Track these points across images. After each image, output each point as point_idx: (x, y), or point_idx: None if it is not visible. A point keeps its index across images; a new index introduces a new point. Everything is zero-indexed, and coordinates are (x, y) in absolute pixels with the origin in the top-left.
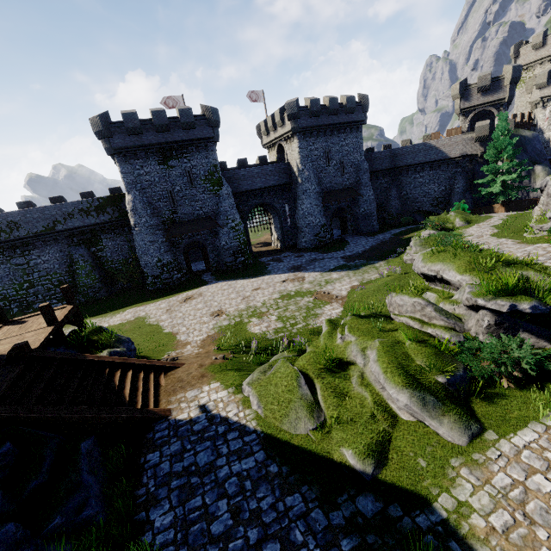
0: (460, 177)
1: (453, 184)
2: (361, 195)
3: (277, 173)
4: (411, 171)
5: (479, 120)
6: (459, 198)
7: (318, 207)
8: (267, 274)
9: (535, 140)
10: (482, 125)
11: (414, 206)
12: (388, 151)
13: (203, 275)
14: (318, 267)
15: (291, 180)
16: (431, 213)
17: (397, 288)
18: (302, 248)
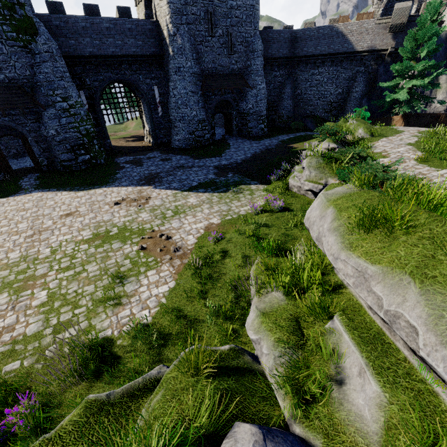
0: (361, 79)
1: (351, 87)
2: (250, 86)
3: (140, 35)
4: (310, 65)
5: (392, 9)
6: (355, 105)
7: (195, 95)
8: (107, 184)
9: (446, 43)
10: (403, 7)
11: (307, 109)
12: (289, 33)
13: (23, 178)
14: (178, 181)
15: (162, 51)
16: (323, 119)
17: (270, 273)
18: (175, 148)
